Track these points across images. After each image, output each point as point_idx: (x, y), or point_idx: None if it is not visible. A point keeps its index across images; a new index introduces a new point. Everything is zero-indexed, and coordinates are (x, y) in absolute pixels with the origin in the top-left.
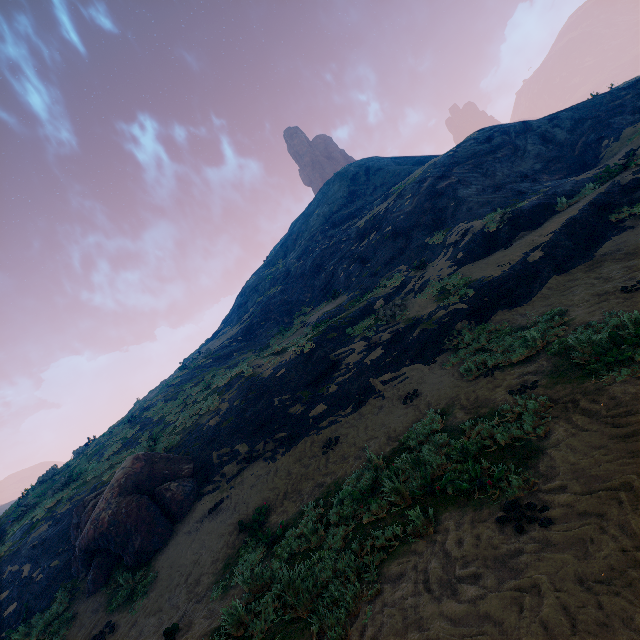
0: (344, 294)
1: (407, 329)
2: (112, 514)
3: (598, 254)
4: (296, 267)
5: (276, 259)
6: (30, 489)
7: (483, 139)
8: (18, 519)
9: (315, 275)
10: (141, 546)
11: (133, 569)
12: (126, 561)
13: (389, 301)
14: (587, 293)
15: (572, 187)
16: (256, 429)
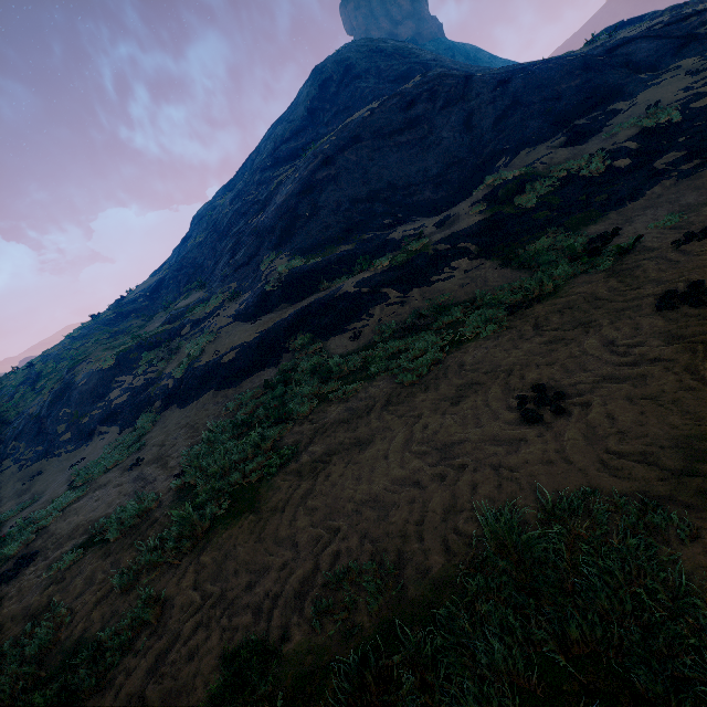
0: (206, 288)
1: (151, 383)
2: None
3: (242, 384)
4: (221, 216)
5: (235, 182)
6: None
7: (406, 101)
8: None
9: (223, 239)
10: None
11: None
12: None
13: (190, 331)
14: (162, 438)
15: (374, 249)
16: (37, 434)
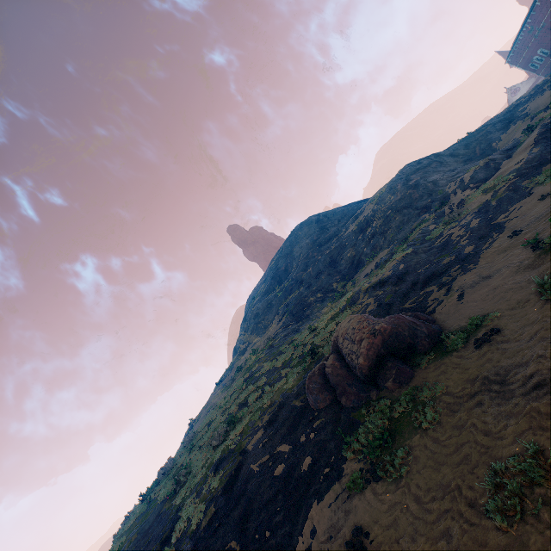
0: (382, 251)
1: (483, 208)
2: (386, 323)
3: None
4: (308, 273)
5: (272, 288)
6: (152, 487)
7: (416, 164)
8: (176, 491)
9: (334, 266)
10: (428, 330)
11: (433, 348)
12: (422, 346)
13: (439, 222)
14: None
15: (506, 148)
16: (426, 281)
